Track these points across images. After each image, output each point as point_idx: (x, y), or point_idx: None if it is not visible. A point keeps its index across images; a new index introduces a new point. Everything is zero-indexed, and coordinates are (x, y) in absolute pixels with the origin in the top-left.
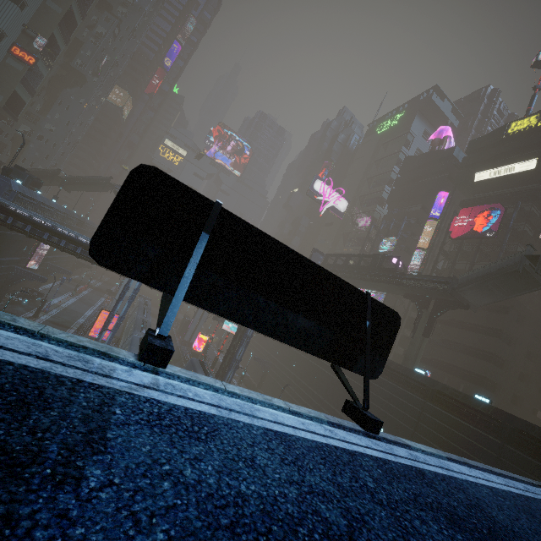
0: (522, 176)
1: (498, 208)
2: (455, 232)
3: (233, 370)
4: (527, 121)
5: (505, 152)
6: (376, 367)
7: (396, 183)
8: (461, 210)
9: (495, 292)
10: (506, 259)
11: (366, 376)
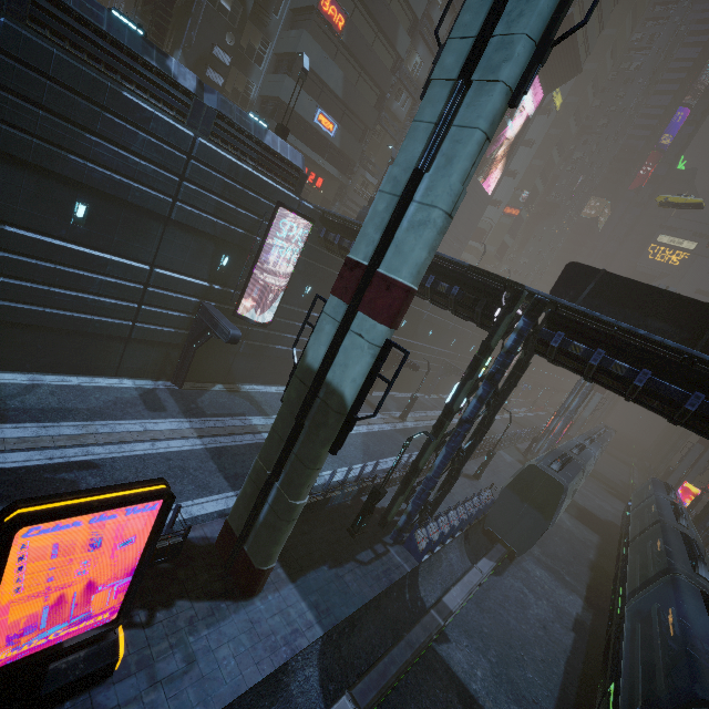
0: None
1: None
2: None
3: None
4: None
5: None
6: None
7: None
8: None
9: None
10: None
11: (696, 347)
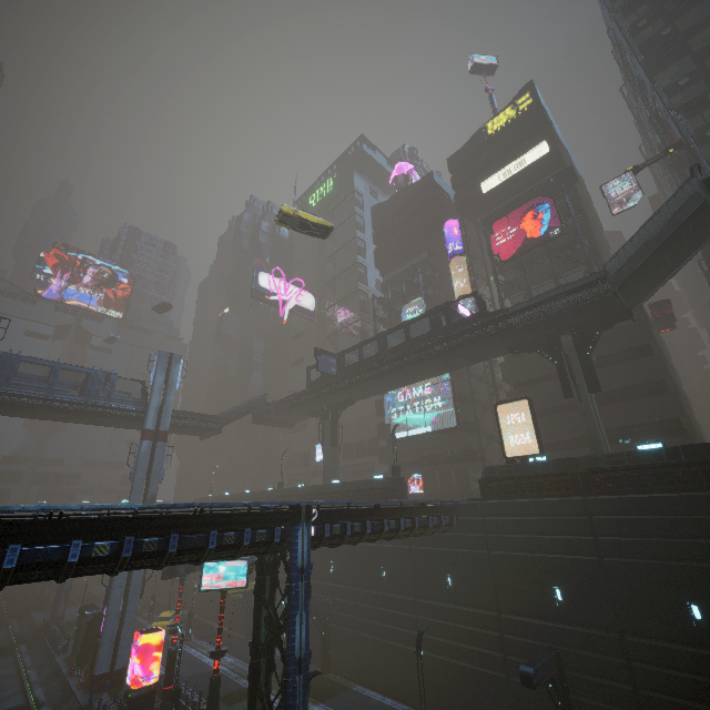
0: (538, 166)
1: (542, 201)
2: (504, 253)
3: (302, 703)
4: (504, 115)
5: (499, 153)
6: None
7: (377, 239)
8: (493, 225)
9: (659, 272)
10: (665, 206)
11: None
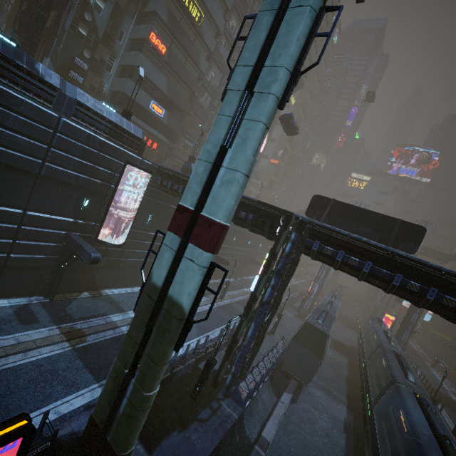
0: None
1: None
2: None
3: (409, 332)
4: None
5: None
6: (412, 249)
7: None
8: None
9: None
10: None
11: (389, 243)
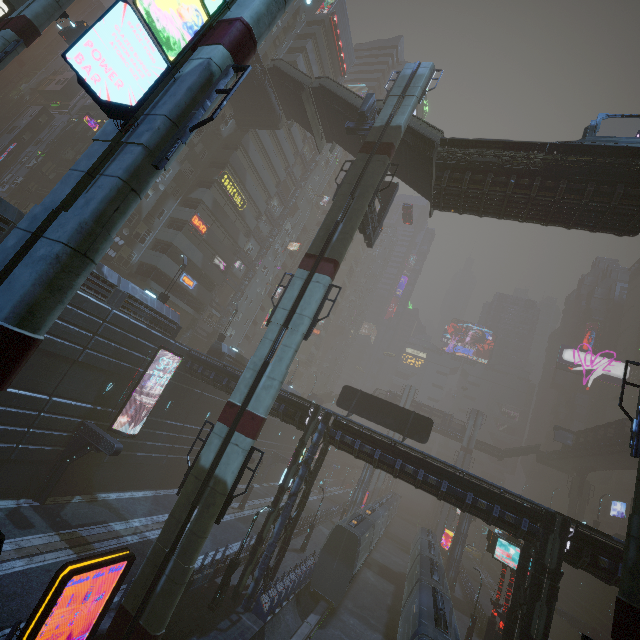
0: None
1: None
2: None
3: (461, 545)
4: None
5: None
6: (424, 439)
7: None
8: None
9: None
10: None
11: (405, 433)
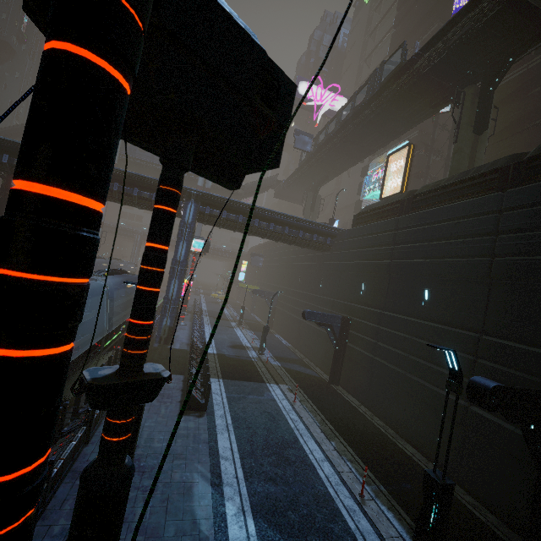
0: None
1: None
2: None
3: (178, 278)
4: None
5: None
6: None
7: (397, 21)
8: None
9: None
10: None
11: None
